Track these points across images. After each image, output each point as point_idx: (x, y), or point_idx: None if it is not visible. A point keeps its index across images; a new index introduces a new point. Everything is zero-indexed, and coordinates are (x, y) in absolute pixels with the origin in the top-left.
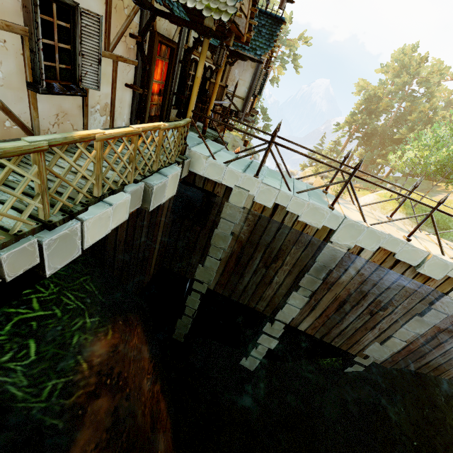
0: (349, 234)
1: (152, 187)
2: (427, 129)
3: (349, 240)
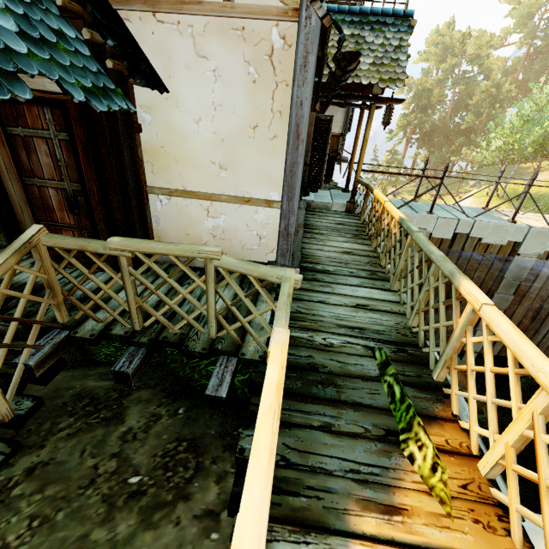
0: (537, 242)
1: None
2: (496, 109)
3: (537, 247)
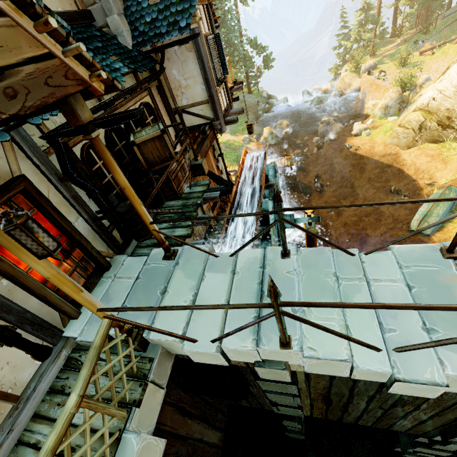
0: None
1: None
2: None
3: None
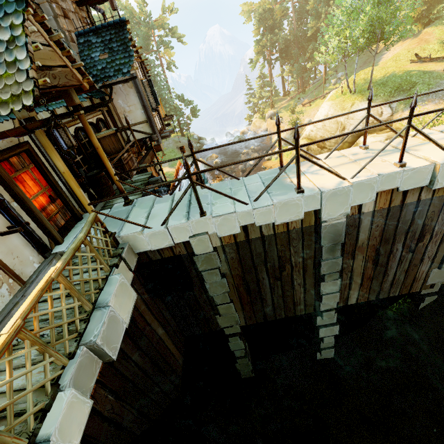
0: (337, 204)
1: (95, 344)
2: (331, 6)
3: (341, 208)
